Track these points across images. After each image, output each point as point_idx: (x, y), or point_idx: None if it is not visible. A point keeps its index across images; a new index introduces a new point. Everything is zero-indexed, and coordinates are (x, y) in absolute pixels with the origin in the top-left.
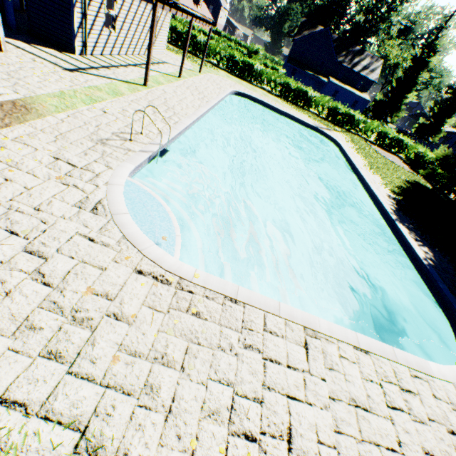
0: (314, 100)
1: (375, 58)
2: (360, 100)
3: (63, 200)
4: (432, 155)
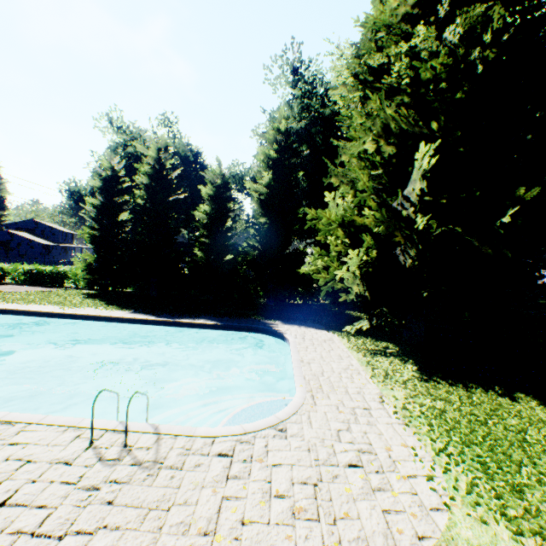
0: None
1: None
2: None
3: (287, 447)
4: (49, 267)
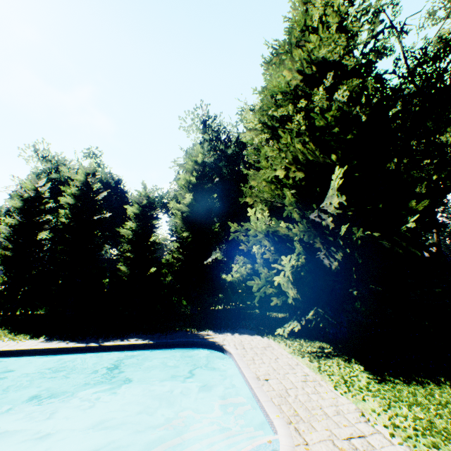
0: None
1: None
2: None
3: None
4: None
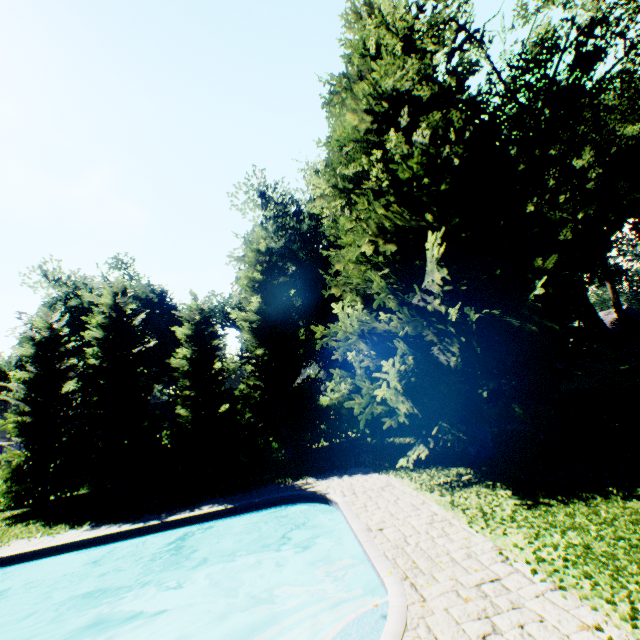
0: None
1: None
2: None
3: None
4: None
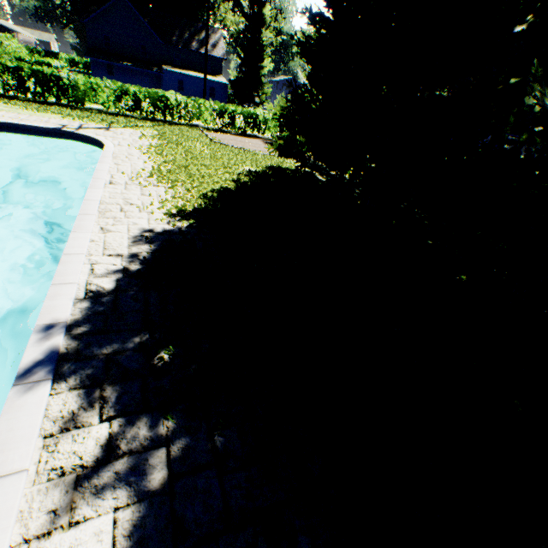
0: (83, 88)
1: (211, 29)
2: (217, 86)
3: None
4: None
